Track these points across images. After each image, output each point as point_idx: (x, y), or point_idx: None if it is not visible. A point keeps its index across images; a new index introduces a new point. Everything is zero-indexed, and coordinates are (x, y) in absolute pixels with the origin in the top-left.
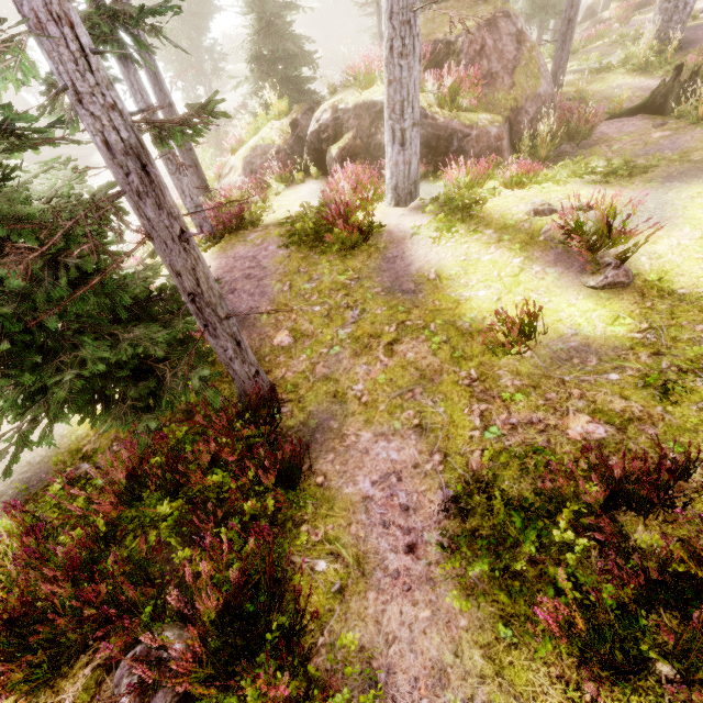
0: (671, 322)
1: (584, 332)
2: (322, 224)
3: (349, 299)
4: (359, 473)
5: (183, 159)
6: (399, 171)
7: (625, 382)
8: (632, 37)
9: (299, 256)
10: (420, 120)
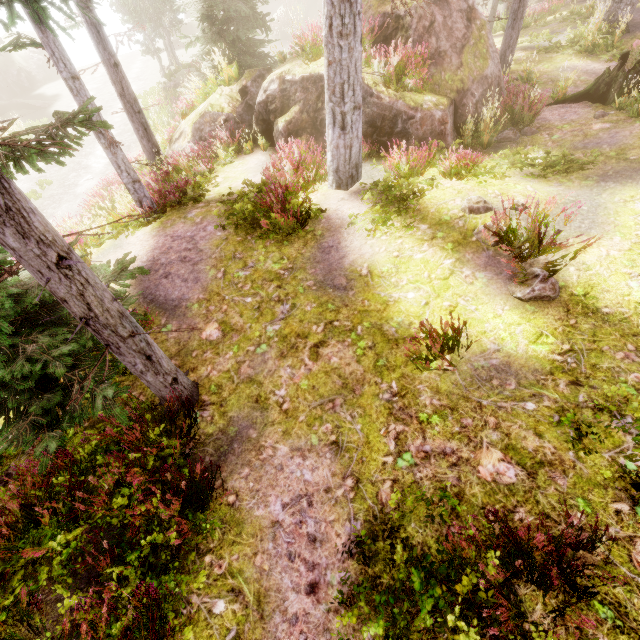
0: (592, 346)
1: (507, 349)
2: (262, 205)
3: (281, 292)
4: (272, 493)
5: (132, 122)
6: (340, 155)
7: (541, 415)
8: (582, 15)
9: (236, 239)
10: (365, 98)
